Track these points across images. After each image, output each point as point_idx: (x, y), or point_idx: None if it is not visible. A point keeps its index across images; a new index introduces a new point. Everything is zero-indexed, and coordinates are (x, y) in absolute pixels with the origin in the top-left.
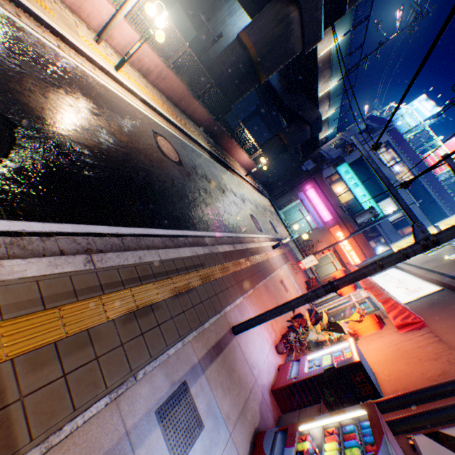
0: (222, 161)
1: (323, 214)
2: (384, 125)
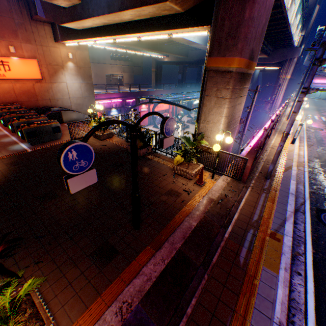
0: None
1: None
2: None
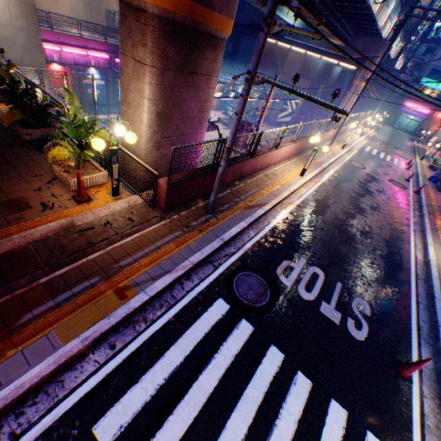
0: (377, 128)
1: (423, 111)
2: (438, 43)
